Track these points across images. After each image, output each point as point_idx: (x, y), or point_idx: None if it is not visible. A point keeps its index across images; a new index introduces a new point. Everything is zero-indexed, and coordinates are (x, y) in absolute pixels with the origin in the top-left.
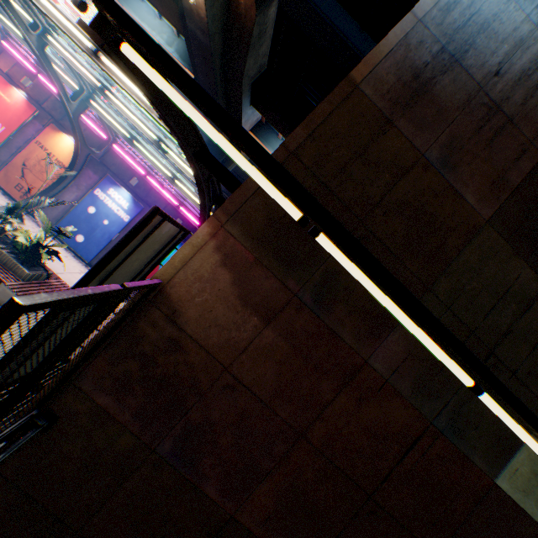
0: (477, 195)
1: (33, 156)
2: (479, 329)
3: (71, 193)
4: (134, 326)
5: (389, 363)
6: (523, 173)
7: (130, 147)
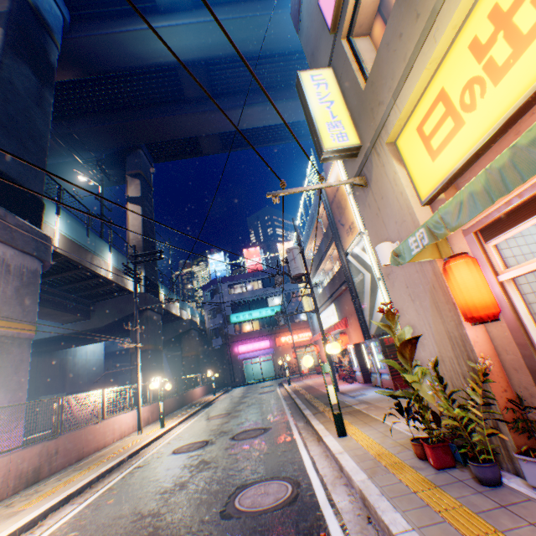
0: None
1: None
2: None
3: None
4: None
5: None
6: None
7: None
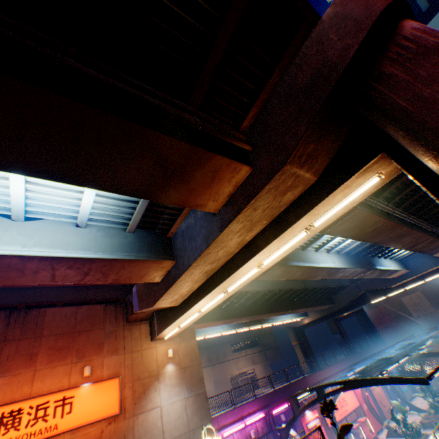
0: None
1: (376, 395)
2: None
3: (383, 390)
4: None
5: None
6: None
7: (365, 355)
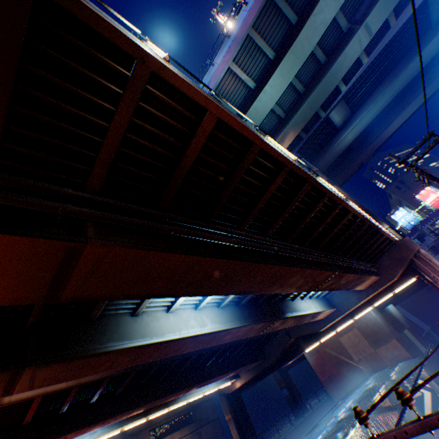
0: (396, 333)
1: None
2: (409, 343)
3: None
4: (435, 382)
5: (419, 355)
6: (391, 326)
7: (306, 426)
